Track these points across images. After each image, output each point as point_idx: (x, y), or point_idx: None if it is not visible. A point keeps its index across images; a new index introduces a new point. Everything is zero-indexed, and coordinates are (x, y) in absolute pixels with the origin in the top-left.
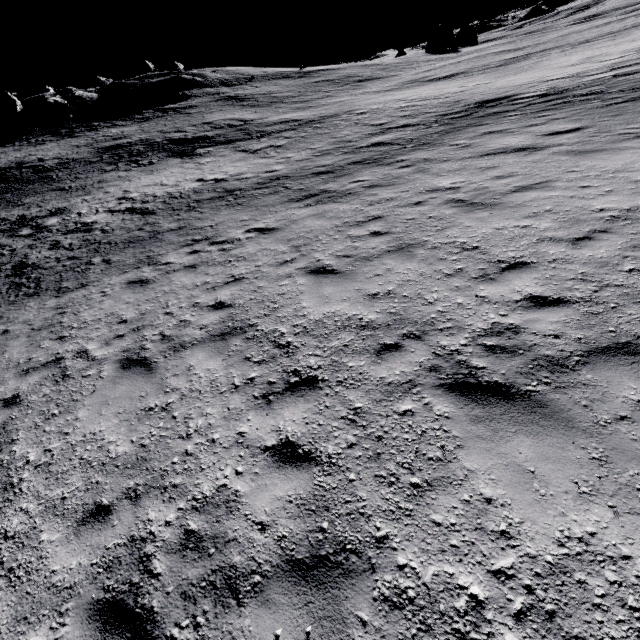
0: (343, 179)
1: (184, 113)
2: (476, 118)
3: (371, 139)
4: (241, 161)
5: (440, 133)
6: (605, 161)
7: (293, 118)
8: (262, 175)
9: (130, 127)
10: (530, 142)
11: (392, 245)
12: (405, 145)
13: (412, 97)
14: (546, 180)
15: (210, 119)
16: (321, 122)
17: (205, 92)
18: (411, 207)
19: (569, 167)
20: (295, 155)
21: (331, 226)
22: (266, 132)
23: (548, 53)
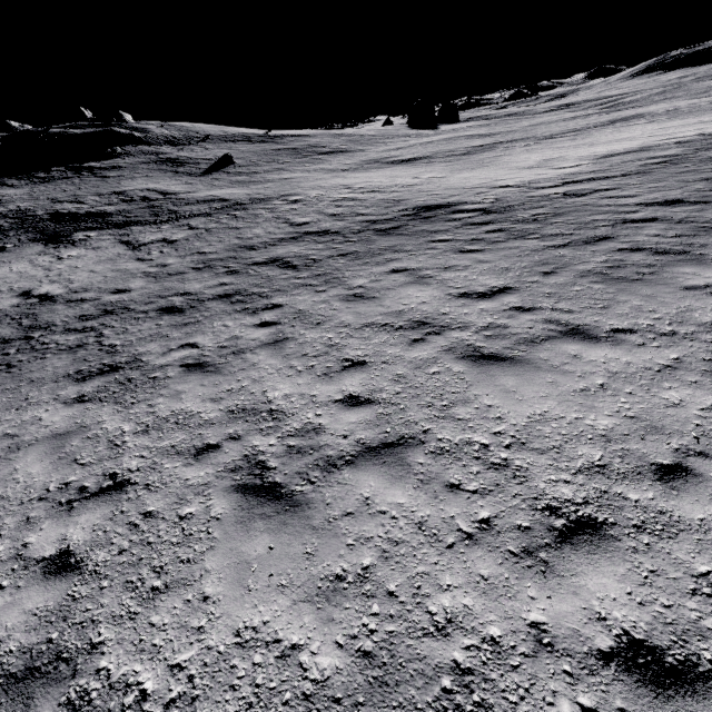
0: (179, 334)
1: (99, 176)
2: (401, 236)
3: (274, 249)
4: (108, 262)
5: (349, 256)
6: (507, 399)
7: (222, 196)
8: (104, 297)
9: (19, 189)
10: (433, 308)
11: (32, 642)
12: (299, 272)
13: (360, 184)
14: (408, 436)
15: (125, 187)
16: (245, 208)
17: (141, 150)
18: (184, 463)
19: (454, 401)
20: (175, 262)
21: (35, 493)
22: (178, 214)
23: (513, 145)
